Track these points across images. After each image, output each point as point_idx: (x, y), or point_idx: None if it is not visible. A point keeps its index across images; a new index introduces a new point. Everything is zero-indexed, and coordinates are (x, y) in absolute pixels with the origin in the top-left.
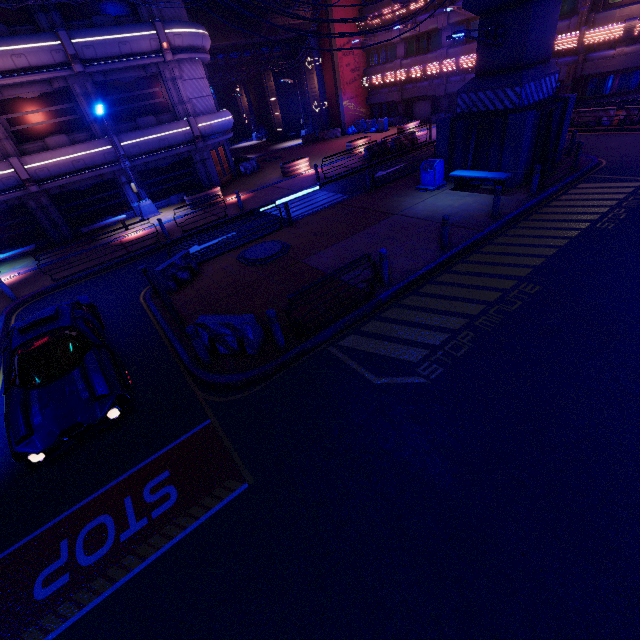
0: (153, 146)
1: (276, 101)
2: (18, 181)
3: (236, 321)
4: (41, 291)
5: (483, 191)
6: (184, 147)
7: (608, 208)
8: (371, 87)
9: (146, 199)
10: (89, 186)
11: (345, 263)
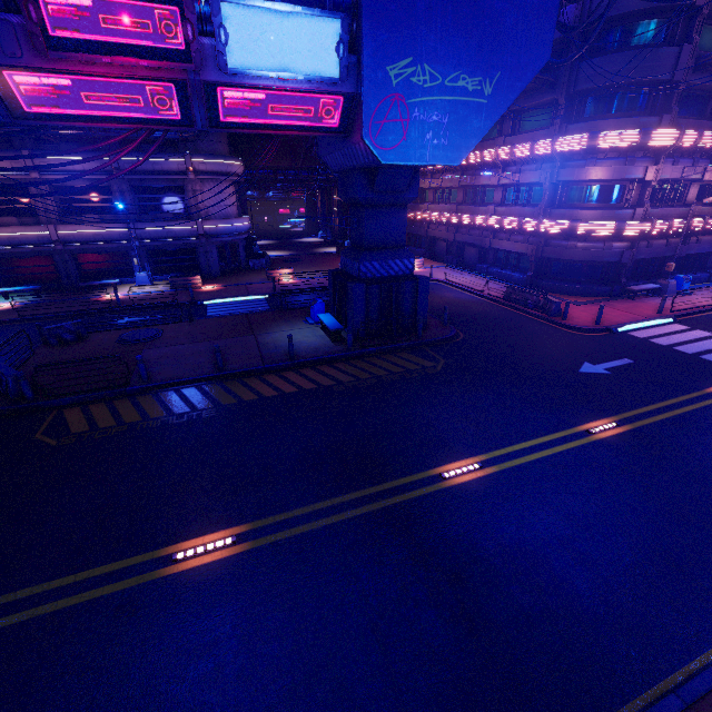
0: (162, 235)
1: (337, 211)
2: (50, 240)
3: (6, 373)
4: (5, 321)
5: (333, 335)
6: (189, 240)
7: (370, 376)
8: (409, 219)
9: (144, 272)
10: (106, 253)
11: (159, 360)
